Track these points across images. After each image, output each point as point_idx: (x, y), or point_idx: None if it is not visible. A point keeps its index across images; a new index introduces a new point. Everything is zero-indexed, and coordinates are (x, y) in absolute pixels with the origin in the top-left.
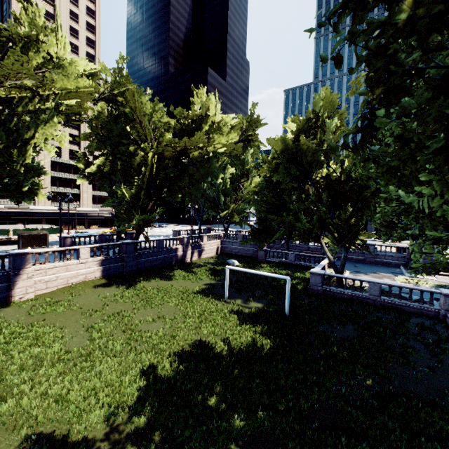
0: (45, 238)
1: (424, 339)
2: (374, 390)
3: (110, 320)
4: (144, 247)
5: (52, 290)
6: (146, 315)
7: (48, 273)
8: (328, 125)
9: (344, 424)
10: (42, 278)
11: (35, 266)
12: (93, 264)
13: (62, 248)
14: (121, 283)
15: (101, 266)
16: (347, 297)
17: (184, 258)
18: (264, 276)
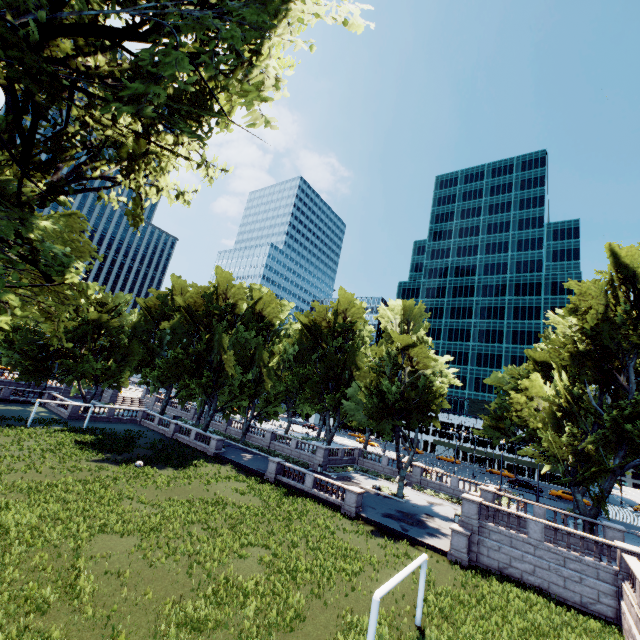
0: None
1: (143, 429)
2: (147, 440)
3: None
4: None
5: None
6: None
7: None
8: (125, 315)
9: (150, 445)
10: None
11: None
12: None
13: None
14: None
15: None
16: (95, 419)
17: None
18: (9, 411)
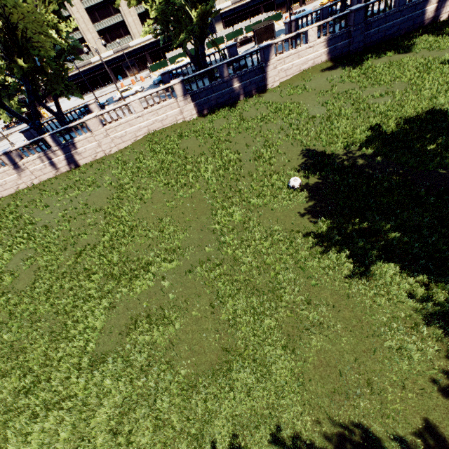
0: (272, 29)
1: None
2: None
3: (339, 98)
4: (377, 10)
5: (290, 78)
6: (373, 92)
7: (286, 63)
8: None
9: None
10: (282, 68)
11: (276, 57)
12: (319, 47)
13: (294, 34)
14: (346, 65)
15: (326, 48)
16: None
17: (436, 15)
18: None
